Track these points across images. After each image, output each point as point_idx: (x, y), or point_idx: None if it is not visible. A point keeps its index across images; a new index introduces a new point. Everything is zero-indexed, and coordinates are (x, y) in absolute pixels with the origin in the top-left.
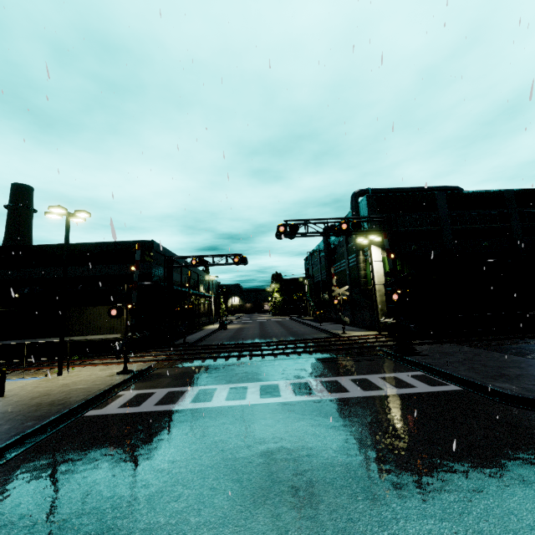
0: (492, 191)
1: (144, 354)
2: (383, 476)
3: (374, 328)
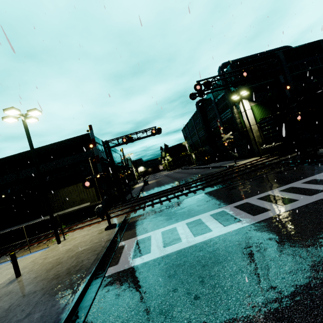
0: (312, 42)
1: (110, 211)
2: None
3: (253, 156)
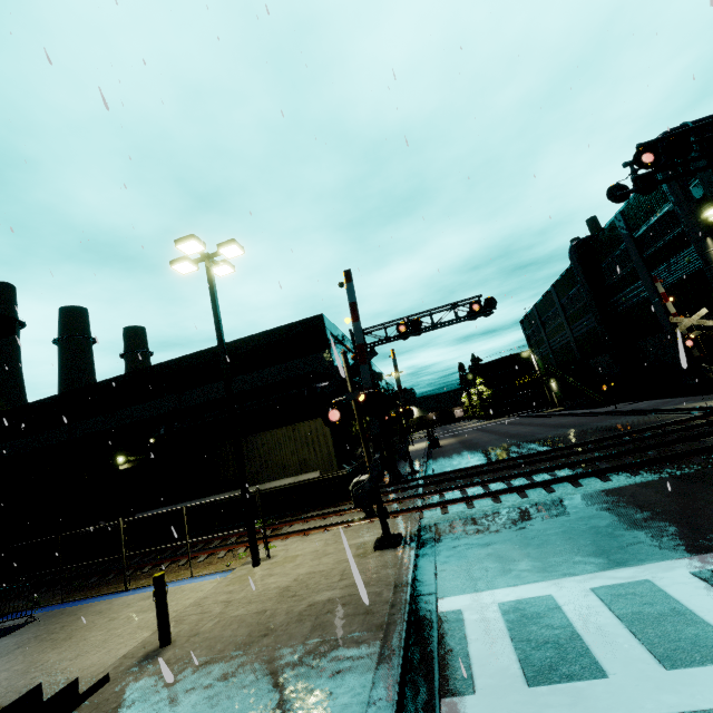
0: None
1: None
2: None
3: None
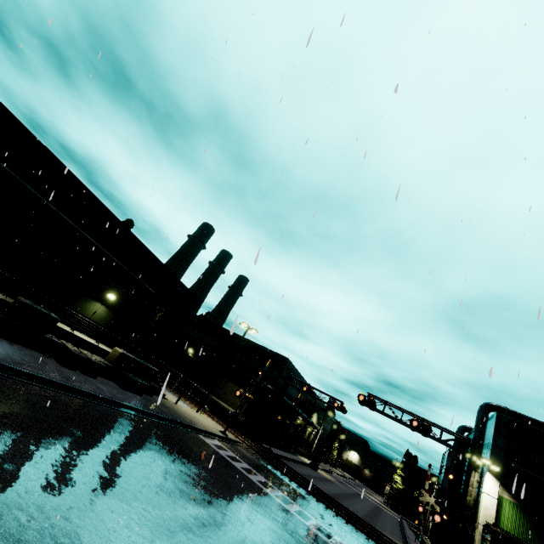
0: None
1: (240, 434)
2: (282, 536)
3: None
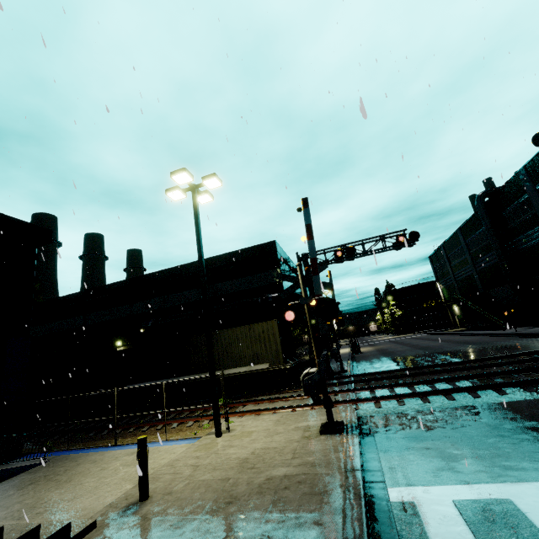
0: None
1: None
2: None
3: None
